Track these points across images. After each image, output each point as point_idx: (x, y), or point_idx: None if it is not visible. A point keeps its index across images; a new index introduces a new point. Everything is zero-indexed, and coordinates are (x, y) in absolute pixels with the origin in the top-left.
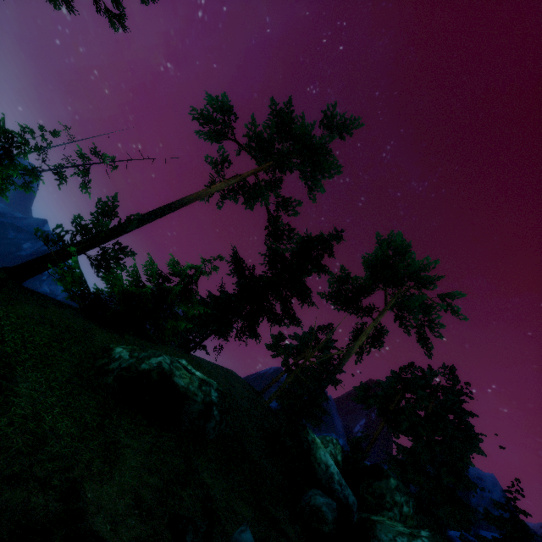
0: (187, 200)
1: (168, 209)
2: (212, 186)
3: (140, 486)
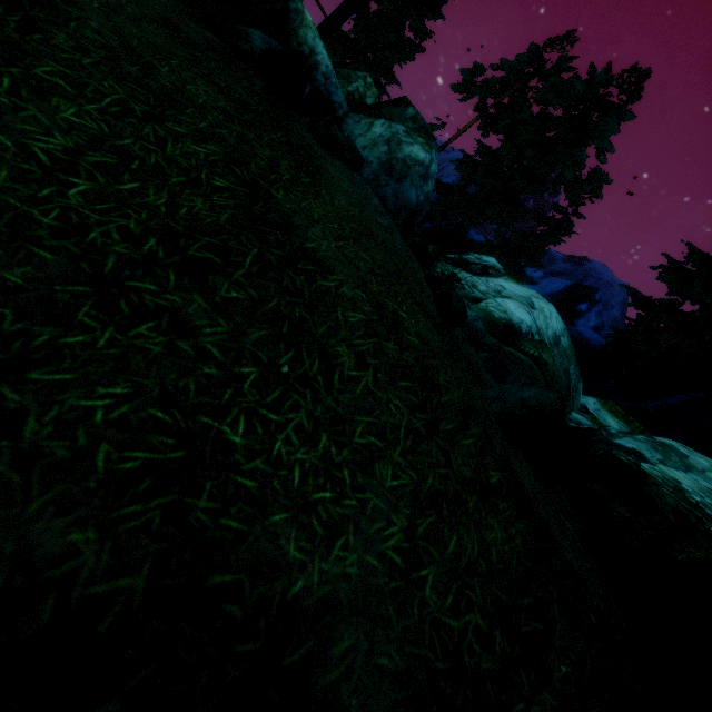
0: None
1: None
2: None
3: None
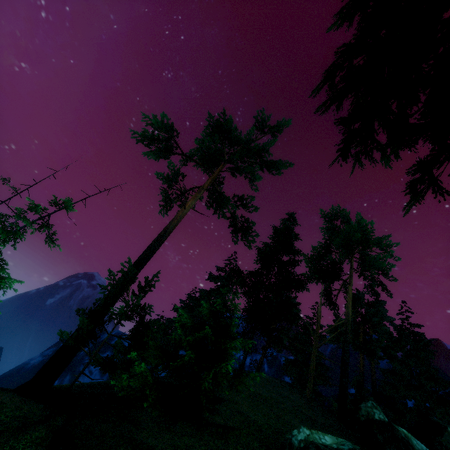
0: (171, 228)
1: (158, 244)
2: (186, 206)
3: None
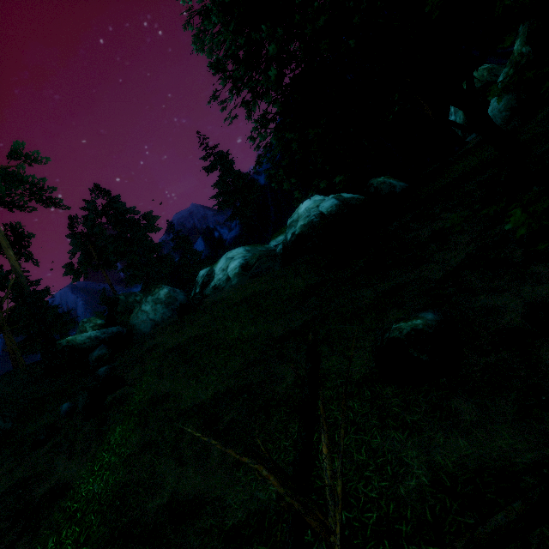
0: None
1: None
2: None
3: (3, 473)
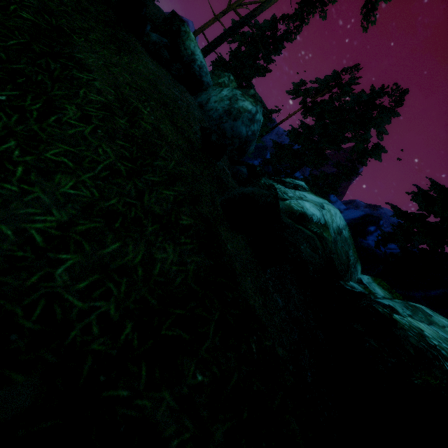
0: None
1: None
2: None
3: None
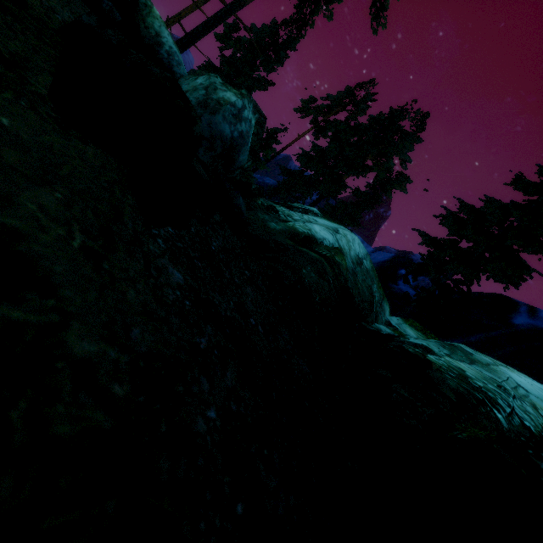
0: None
1: None
2: None
3: None
